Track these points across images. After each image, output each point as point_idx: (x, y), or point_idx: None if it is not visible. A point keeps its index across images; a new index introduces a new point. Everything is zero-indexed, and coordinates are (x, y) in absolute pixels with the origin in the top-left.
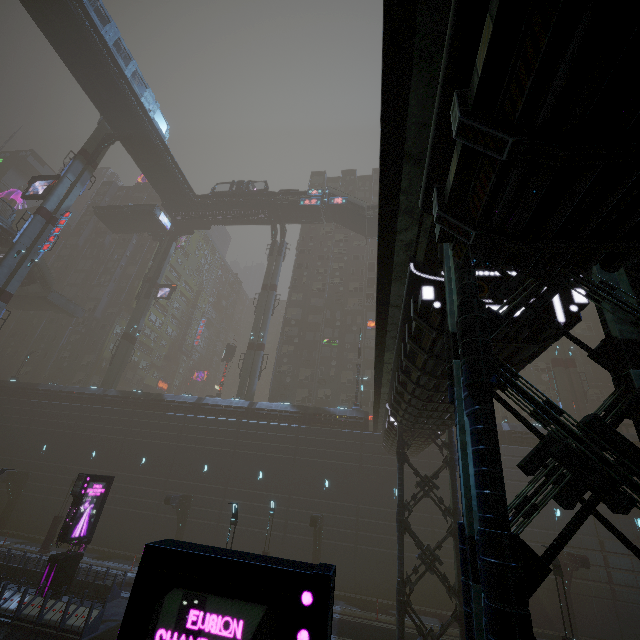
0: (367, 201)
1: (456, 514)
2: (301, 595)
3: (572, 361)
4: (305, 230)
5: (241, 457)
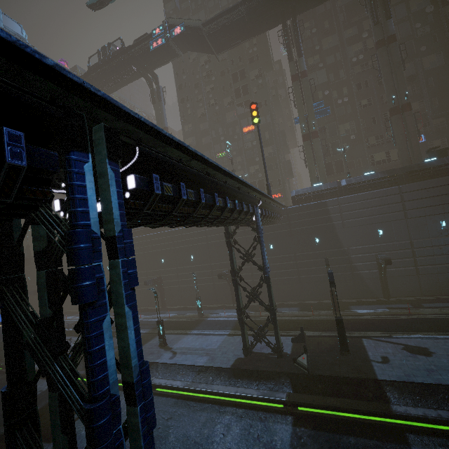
0: (218, 8)
1: (263, 269)
2: None
3: (407, 105)
4: (176, 65)
5: (178, 250)
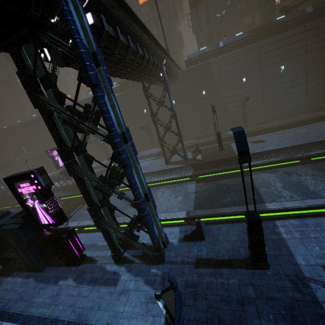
0: None
1: (172, 109)
2: (31, 176)
3: None
4: None
5: None
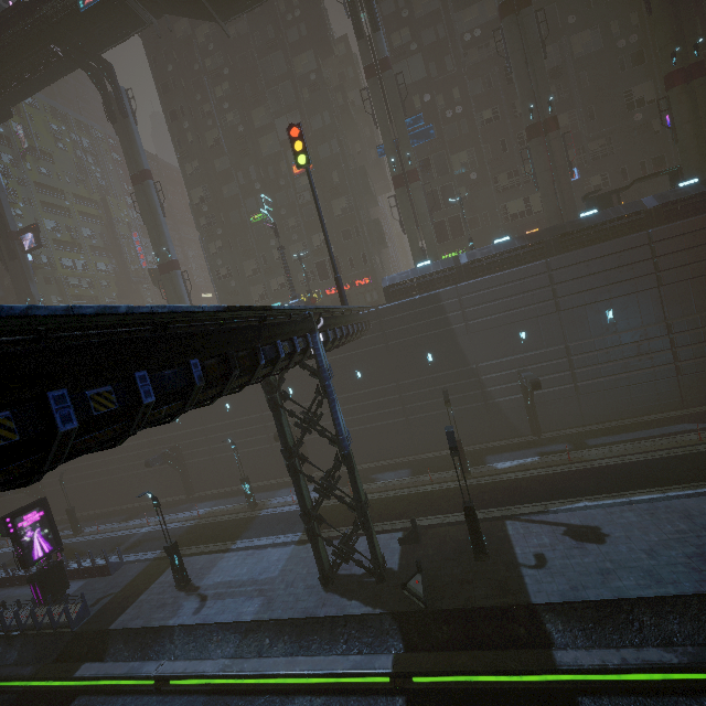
0: None
1: (338, 442)
2: None
3: (553, 121)
4: (150, 44)
5: None
